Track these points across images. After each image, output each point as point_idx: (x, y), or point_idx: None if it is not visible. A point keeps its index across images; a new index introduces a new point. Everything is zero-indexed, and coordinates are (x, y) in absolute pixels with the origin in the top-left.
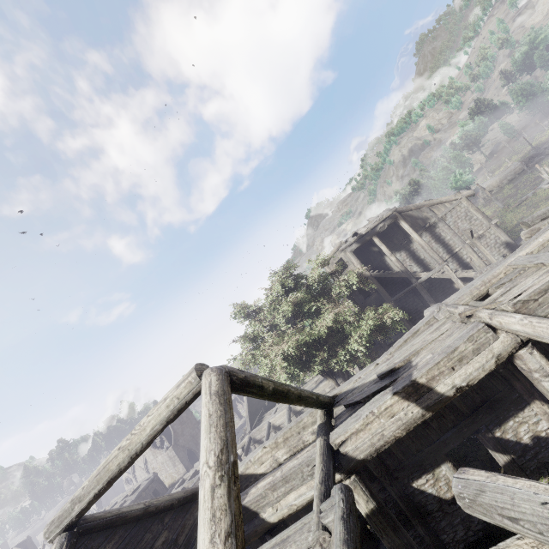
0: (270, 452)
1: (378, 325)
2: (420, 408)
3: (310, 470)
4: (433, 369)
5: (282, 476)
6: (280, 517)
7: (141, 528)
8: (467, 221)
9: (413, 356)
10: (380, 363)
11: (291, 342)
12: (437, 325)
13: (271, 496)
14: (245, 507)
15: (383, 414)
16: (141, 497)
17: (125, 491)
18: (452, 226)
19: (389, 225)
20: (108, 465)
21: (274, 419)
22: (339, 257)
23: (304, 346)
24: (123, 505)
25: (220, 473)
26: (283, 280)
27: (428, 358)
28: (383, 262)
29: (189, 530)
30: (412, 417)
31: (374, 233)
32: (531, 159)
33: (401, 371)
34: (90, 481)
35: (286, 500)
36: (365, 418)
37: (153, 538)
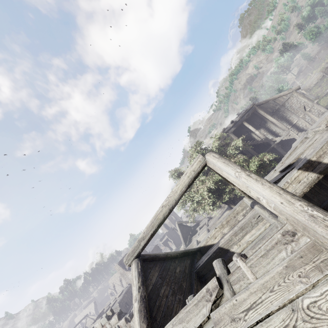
0: (219, 230)
1: (260, 165)
2: (316, 174)
3: (256, 220)
4: (319, 151)
5: (239, 227)
6: (242, 249)
7: (167, 264)
8: (298, 104)
9: (300, 155)
10: (277, 169)
11: (211, 181)
12: (309, 140)
13: (235, 239)
14: (221, 247)
15: (293, 182)
16: (125, 297)
17: (113, 297)
18: (289, 108)
19: (252, 113)
20: (157, 216)
21: (199, 237)
22: (224, 137)
23: (216, 185)
24: (116, 303)
25: (247, 171)
26: (198, 150)
27: (313, 149)
28: (250, 137)
29: (188, 268)
30: (311, 179)
31: (243, 120)
32: (326, 69)
33: (295, 163)
34: (147, 228)
35: (244, 239)
36: (283, 185)
37: (174, 268)
